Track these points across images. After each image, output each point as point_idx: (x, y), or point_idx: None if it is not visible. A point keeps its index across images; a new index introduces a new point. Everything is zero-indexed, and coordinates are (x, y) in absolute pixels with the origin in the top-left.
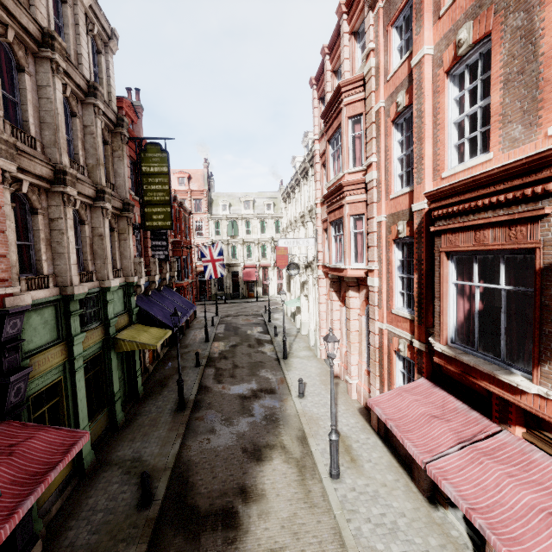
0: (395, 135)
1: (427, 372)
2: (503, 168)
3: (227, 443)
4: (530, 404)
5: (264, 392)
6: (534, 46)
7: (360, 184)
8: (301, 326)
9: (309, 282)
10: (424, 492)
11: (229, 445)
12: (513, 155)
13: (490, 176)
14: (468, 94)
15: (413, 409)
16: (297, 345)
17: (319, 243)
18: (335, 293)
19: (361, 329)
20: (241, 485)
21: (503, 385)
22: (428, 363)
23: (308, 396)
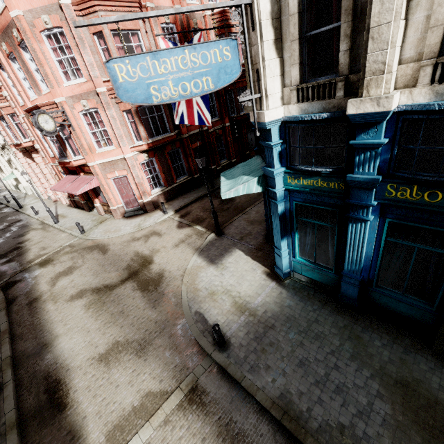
0: (5, 74)
1: (67, 172)
2: (33, 107)
3: (3, 241)
4: (72, 165)
5: (14, 223)
6: (26, 66)
7: (2, 97)
8: (25, 190)
9: (11, 158)
10: (88, 210)
11: (5, 241)
12: (41, 98)
13: (33, 108)
14: (21, 69)
15: (63, 183)
16: (27, 200)
17: (1, 131)
18: (29, 159)
19: (50, 171)
20: (18, 243)
21: (68, 163)
22: (66, 169)
23: (41, 213)
